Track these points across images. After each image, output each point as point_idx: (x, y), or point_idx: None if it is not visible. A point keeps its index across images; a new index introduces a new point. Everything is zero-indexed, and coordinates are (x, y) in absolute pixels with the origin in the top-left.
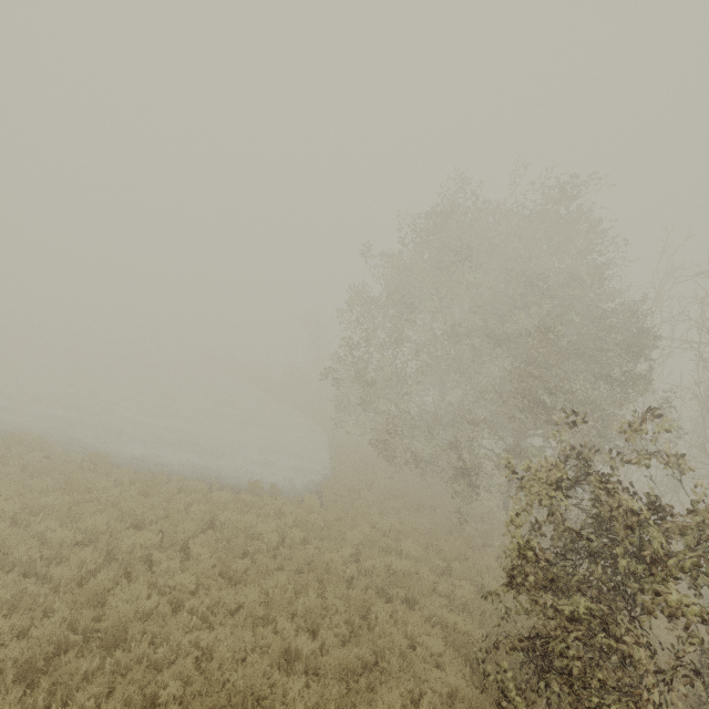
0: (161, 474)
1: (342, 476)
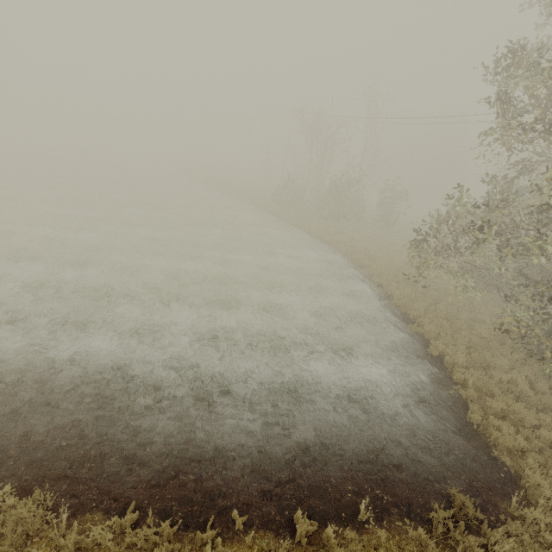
0: (281, 551)
1: (466, 379)
